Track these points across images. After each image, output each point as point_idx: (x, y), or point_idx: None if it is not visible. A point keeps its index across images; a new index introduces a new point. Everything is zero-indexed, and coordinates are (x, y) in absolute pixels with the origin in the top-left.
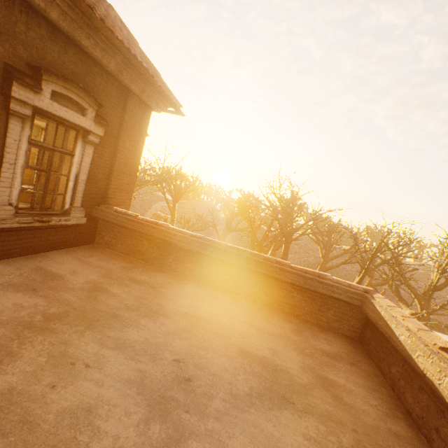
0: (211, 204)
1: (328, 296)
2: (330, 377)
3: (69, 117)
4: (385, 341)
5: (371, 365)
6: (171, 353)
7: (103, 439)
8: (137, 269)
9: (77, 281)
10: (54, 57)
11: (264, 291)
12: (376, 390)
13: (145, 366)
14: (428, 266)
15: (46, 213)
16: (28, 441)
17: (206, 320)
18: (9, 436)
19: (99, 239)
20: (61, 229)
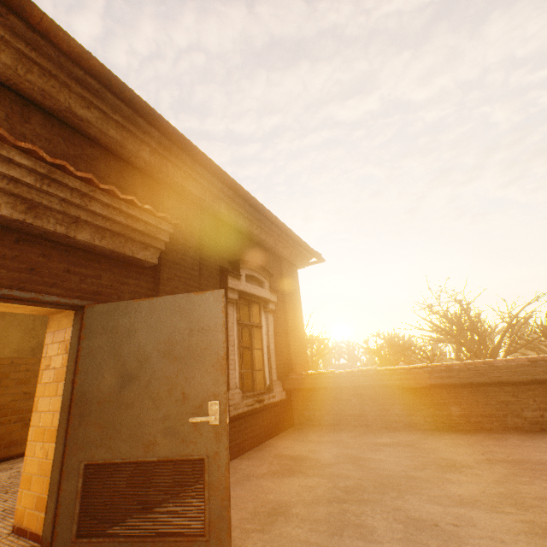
0: (349, 365)
1: None
2: None
3: (256, 292)
4: None
5: None
6: (534, 499)
7: None
8: (367, 434)
9: (326, 457)
10: (239, 251)
11: None
12: None
13: (523, 516)
14: None
15: (257, 393)
16: None
17: (526, 461)
18: None
19: (298, 417)
20: (269, 411)
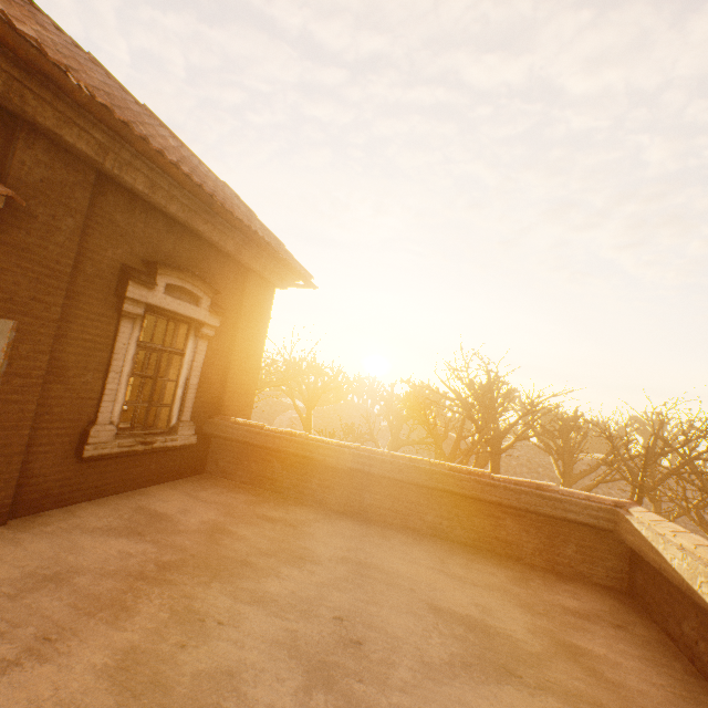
0: (364, 407)
1: (559, 518)
2: (580, 644)
3: (182, 310)
4: (664, 582)
5: (652, 629)
6: (328, 609)
7: (253, 707)
8: (267, 503)
9: (190, 522)
10: (169, 249)
11: (458, 522)
12: (662, 663)
13: (295, 624)
14: None
15: (149, 432)
16: (164, 704)
17: (375, 567)
18: (141, 698)
19: (212, 465)
20: (166, 454)
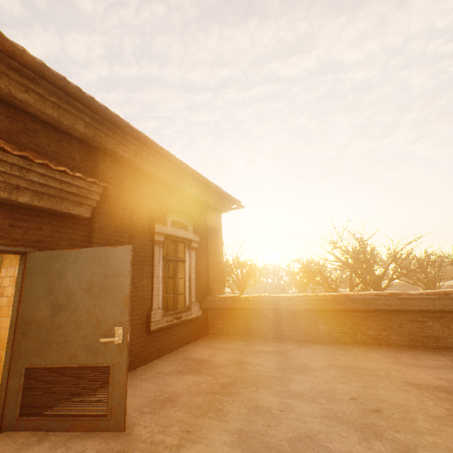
0: (274, 284)
1: None
2: None
3: (181, 234)
4: None
5: None
6: (342, 394)
7: None
8: (257, 343)
9: (220, 360)
10: (168, 201)
11: (393, 330)
12: None
13: (328, 405)
14: None
15: (177, 312)
16: None
17: (353, 367)
18: None
19: (212, 328)
20: (187, 324)
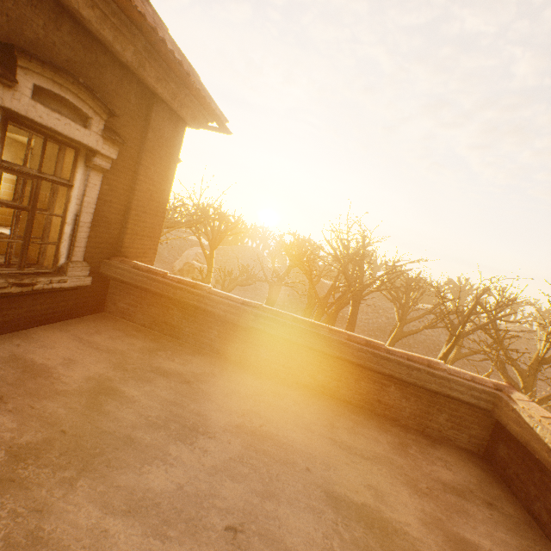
0: (257, 251)
1: (443, 395)
2: (468, 537)
3: (63, 128)
4: (537, 469)
5: (515, 505)
6: (220, 512)
7: None
8: (165, 351)
9: (72, 378)
10: (37, 34)
11: (346, 384)
12: None
13: (178, 549)
14: (525, 329)
15: (29, 272)
16: None
17: (270, 439)
18: None
19: (111, 305)
20: (54, 295)
